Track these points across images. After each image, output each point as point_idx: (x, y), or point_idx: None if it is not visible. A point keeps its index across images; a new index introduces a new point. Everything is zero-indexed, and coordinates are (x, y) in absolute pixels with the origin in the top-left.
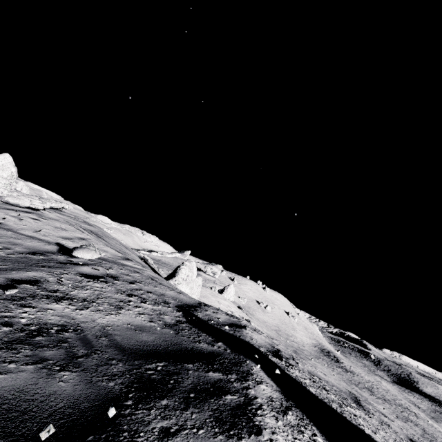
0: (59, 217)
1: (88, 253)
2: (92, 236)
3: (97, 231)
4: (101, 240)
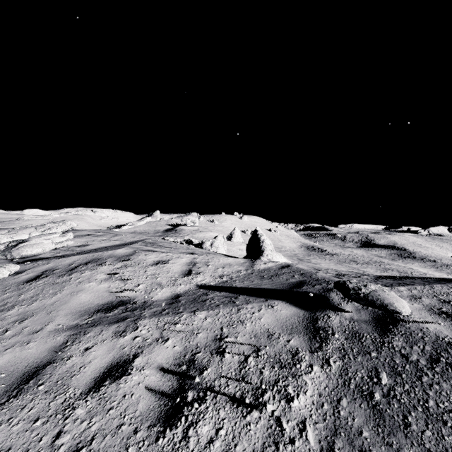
0: (85, 243)
1: (400, 299)
2: (161, 249)
3: (133, 238)
4: (168, 249)
